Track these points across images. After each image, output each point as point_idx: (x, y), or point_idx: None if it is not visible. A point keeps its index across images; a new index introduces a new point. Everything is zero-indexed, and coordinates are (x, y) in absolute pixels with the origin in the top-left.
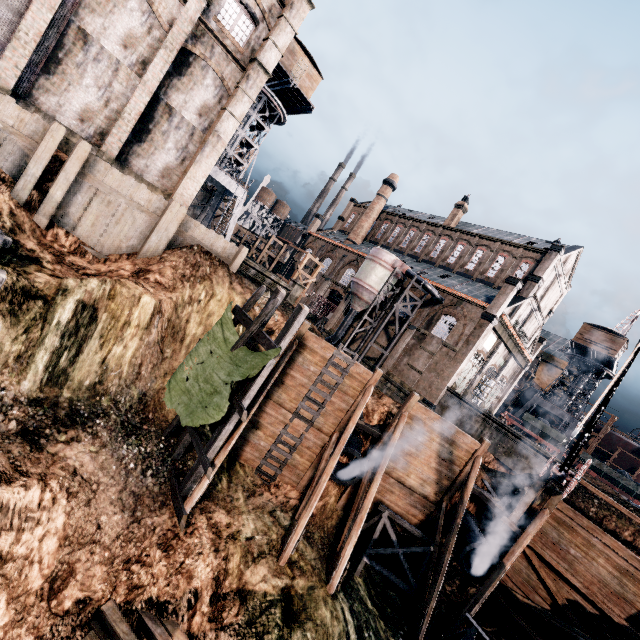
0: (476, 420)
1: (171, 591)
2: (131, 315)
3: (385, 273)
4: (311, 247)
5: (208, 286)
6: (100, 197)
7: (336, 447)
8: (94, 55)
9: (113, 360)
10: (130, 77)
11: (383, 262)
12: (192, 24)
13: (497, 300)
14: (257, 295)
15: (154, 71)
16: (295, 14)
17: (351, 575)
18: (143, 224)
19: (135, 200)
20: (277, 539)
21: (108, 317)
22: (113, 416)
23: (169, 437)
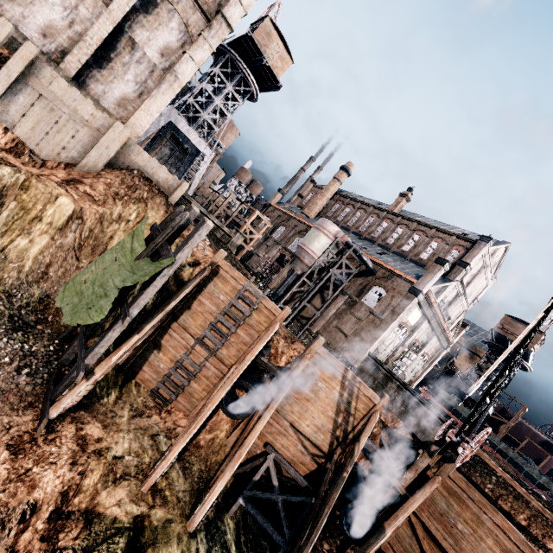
0: (391, 386)
1: (5, 499)
2: (43, 212)
3: (327, 241)
4: (269, 216)
5: (141, 209)
6: (43, 102)
7: (229, 377)
8: None
9: (14, 252)
10: (97, 4)
11: (327, 231)
12: None
13: (425, 277)
14: (174, 213)
15: (120, 3)
16: None
17: (222, 515)
18: (85, 138)
19: (79, 113)
20: (149, 463)
21: (16, 208)
22: (1, 307)
23: (64, 342)
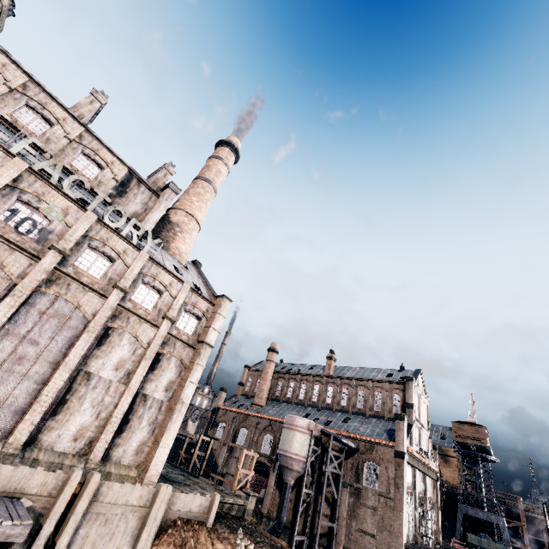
0: None
1: None
2: None
3: (304, 437)
4: (223, 420)
5: None
6: (99, 519)
7: None
8: (93, 385)
9: None
10: (118, 387)
11: (300, 428)
12: (163, 338)
13: (398, 436)
14: None
15: (137, 377)
16: (223, 308)
17: None
18: (134, 524)
19: (129, 503)
20: None
21: None
22: None
23: None
